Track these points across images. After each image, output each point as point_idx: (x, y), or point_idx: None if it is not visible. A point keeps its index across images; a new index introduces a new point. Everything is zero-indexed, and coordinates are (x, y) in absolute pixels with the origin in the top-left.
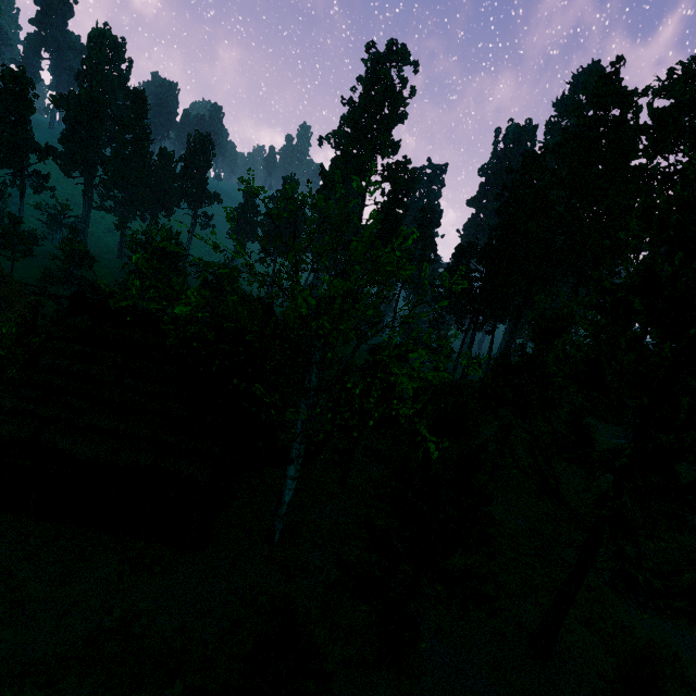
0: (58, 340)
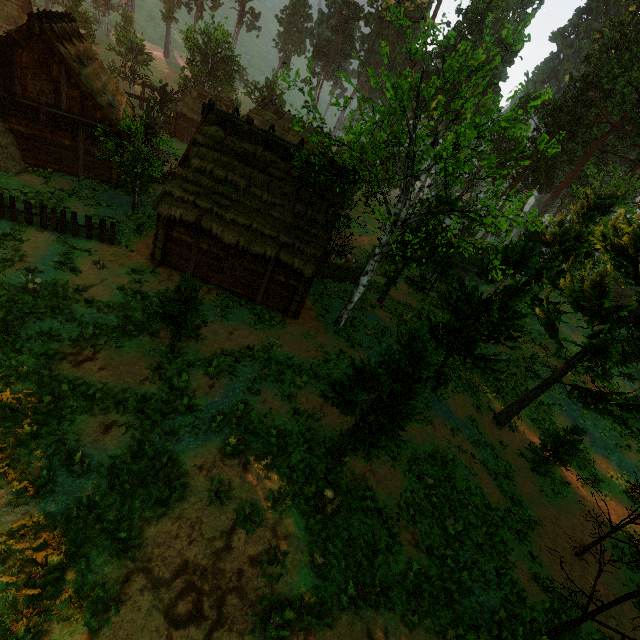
0: (200, 146)
